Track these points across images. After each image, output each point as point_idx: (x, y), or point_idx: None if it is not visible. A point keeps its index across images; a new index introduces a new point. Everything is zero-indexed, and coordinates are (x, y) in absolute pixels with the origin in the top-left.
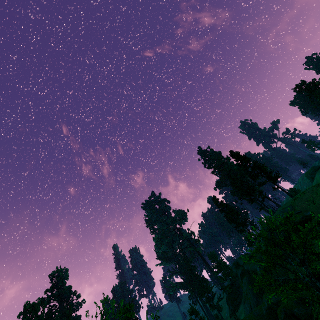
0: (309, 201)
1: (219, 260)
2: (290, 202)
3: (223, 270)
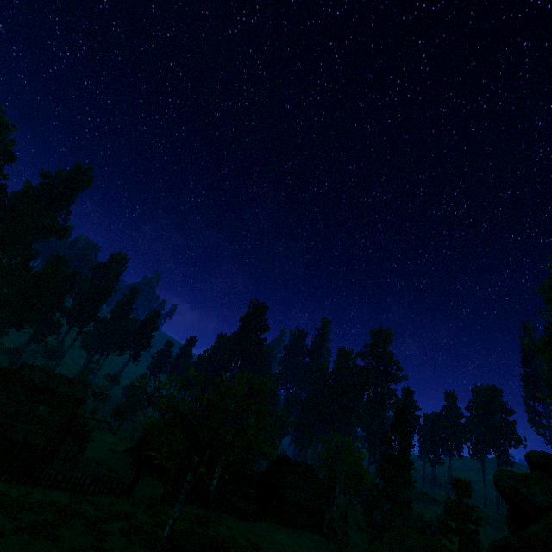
0: None
1: None
2: None
3: None
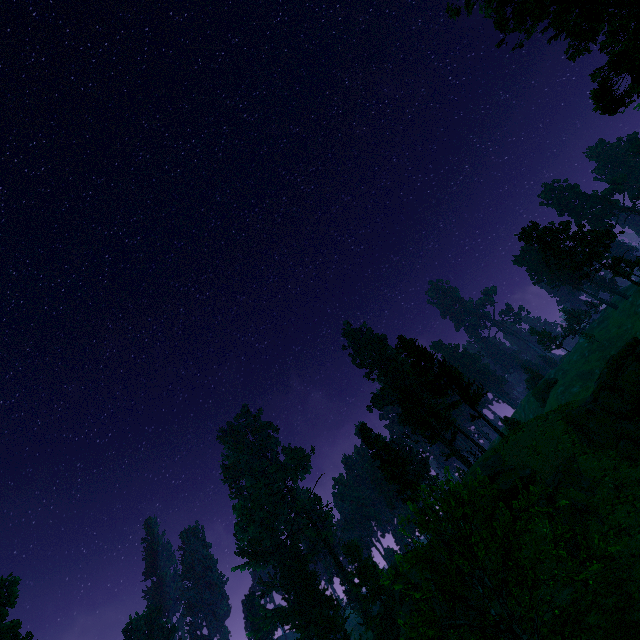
0: (530, 448)
1: (364, 560)
2: (499, 447)
3: (370, 582)
